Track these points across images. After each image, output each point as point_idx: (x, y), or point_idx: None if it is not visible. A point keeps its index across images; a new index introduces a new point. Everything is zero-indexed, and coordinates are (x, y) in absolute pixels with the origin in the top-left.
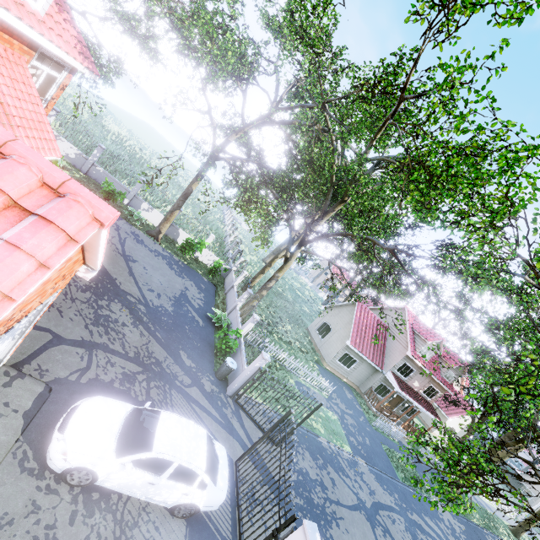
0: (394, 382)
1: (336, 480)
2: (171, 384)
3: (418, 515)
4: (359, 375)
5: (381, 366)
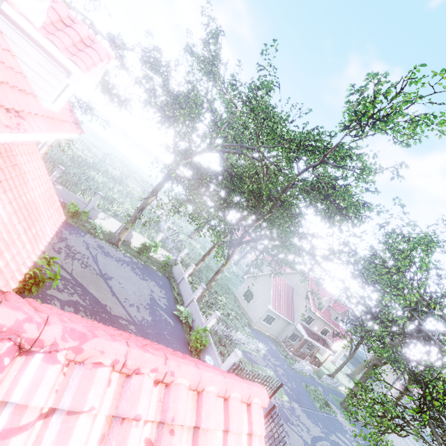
0: (303, 331)
1: (288, 431)
2: None
3: (335, 435)
4: (277, 328)
5: (293, 320)
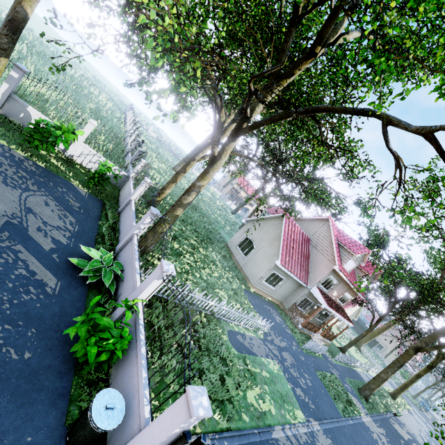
0: (321, 298)
1: None
2: None
3: None
4: (283, 291)
5: (306, 281)
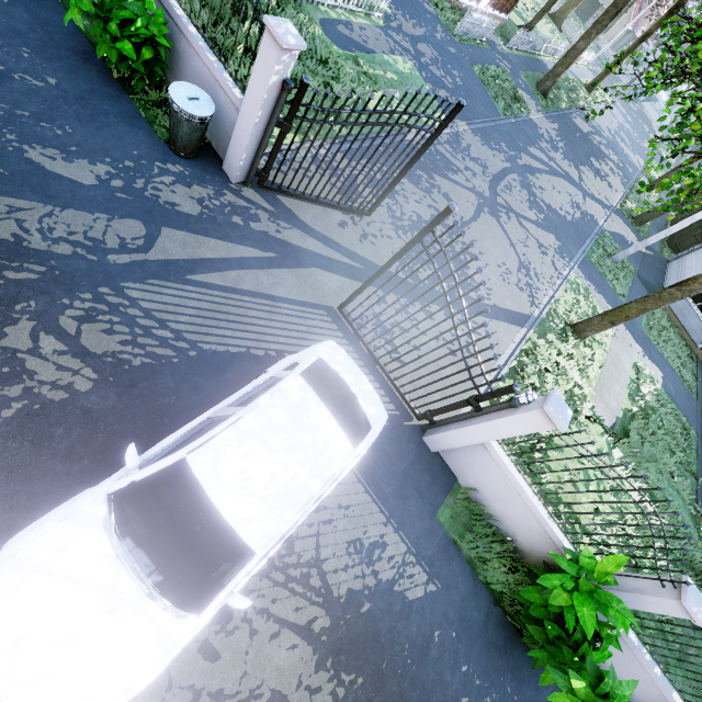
0: None
1: (449, 192)
2: (108, 276)
3: (526, 154)
4: None
5: None
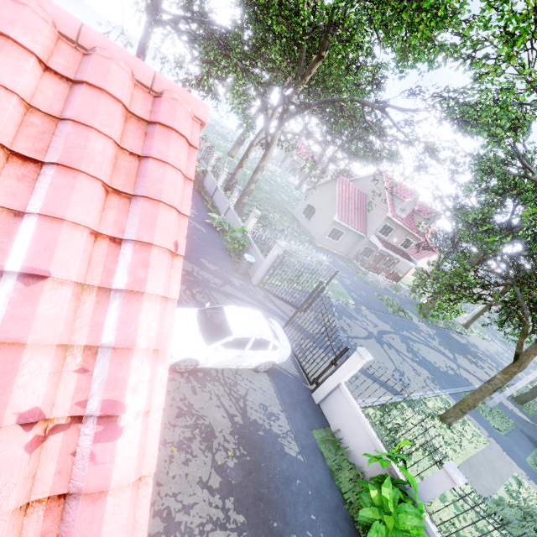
0: (378, 243)
1: (350, 324)
2: (208, 287)
3: (407, 332)
4: (346, 244)
5: (365, 232)
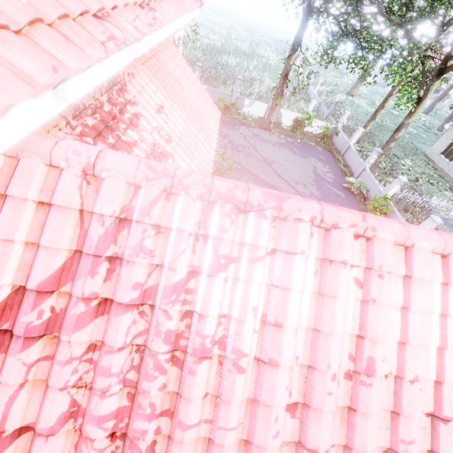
0: None
1: None
2: None
3: None
4: None
5: None
